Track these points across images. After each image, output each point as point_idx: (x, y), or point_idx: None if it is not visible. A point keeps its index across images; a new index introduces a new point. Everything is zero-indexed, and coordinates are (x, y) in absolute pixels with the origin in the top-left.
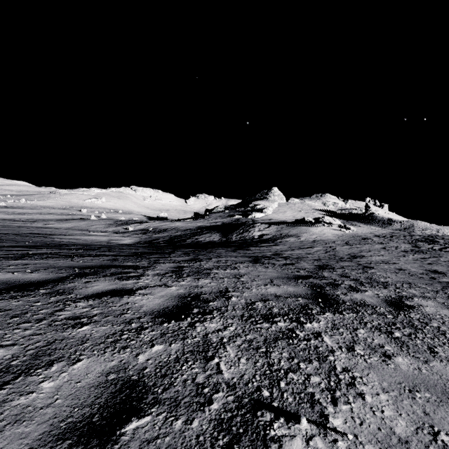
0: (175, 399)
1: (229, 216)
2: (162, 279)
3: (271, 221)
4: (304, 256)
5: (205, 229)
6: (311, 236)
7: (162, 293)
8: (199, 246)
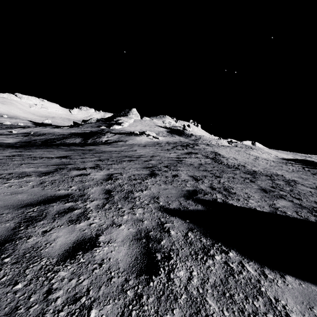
0: (1, 160)
1: (98, 126)
2: (12, 152)
3: (119, 132)
4: (104, 150)
5: (74, 135)
6: (133, 141)
7: (9, 154)
8: (57, 145)
